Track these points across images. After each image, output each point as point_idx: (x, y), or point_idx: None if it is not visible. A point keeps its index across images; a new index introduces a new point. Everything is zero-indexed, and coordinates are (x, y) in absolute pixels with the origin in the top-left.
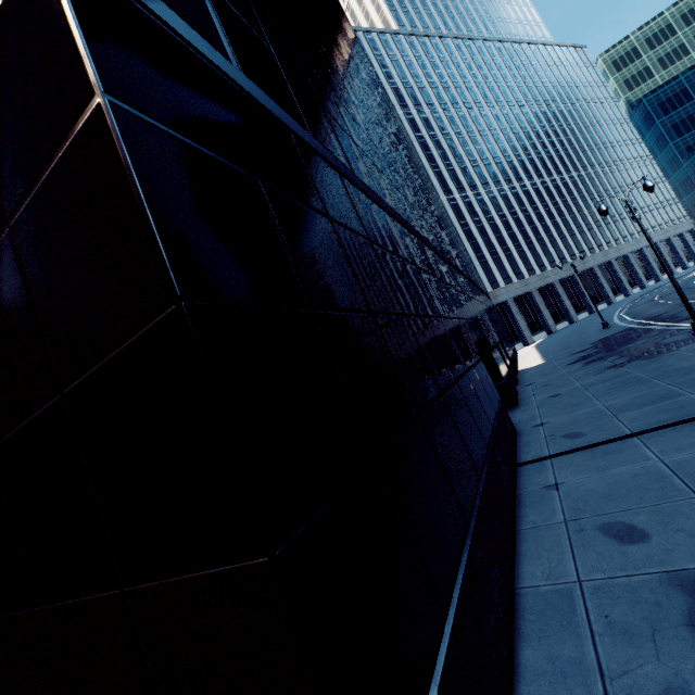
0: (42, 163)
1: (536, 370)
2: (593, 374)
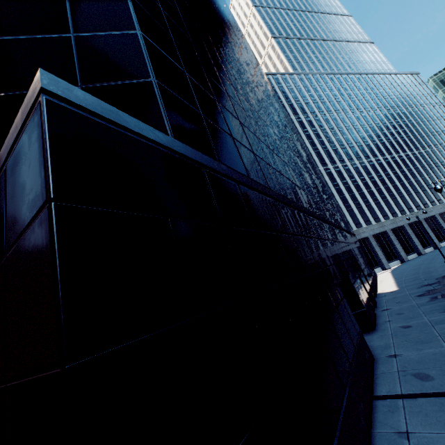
0: (23, 228)
1: (391, 296)
2: (439, 311)
